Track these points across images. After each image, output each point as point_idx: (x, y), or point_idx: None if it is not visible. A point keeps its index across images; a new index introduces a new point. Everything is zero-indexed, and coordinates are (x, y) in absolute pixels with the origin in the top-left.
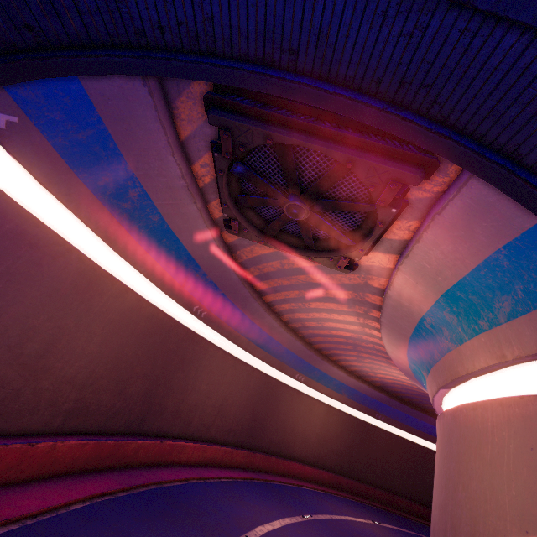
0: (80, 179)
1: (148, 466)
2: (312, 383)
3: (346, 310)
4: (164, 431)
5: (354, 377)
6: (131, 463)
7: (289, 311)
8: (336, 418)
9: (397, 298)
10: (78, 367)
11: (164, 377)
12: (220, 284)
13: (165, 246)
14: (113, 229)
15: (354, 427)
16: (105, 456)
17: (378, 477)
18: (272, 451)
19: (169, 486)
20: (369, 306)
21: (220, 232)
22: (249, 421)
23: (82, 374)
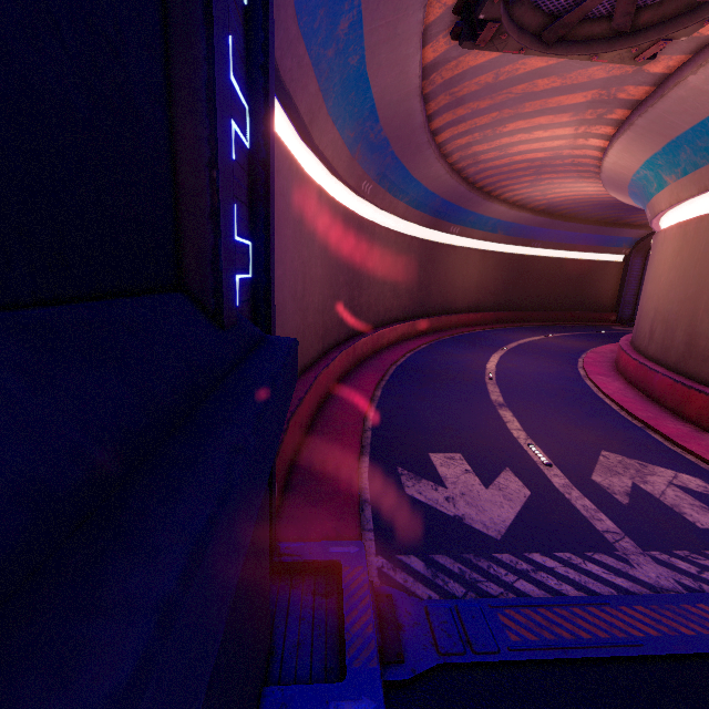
0: (300, 29)
1: (370, 357)
2: (467, 231)
3: (563, 122)
4: (366, 327)
5: (516, 209)
6: (361, 359)
7: (463, 147)
8: (491, 261)
9: (699, 84)
10: (317, 295)
11: (355, 278)
12: (394, 138)
13: (350, 104)
14: (314, 104)
15: (509, 264)
16: (351, 359)
17: (534, 302)
18: (439, 312)
19: (401, 363)
20: (615, 106)
21: (422, 47)
22: (417, 293)
23: (320, 301)
